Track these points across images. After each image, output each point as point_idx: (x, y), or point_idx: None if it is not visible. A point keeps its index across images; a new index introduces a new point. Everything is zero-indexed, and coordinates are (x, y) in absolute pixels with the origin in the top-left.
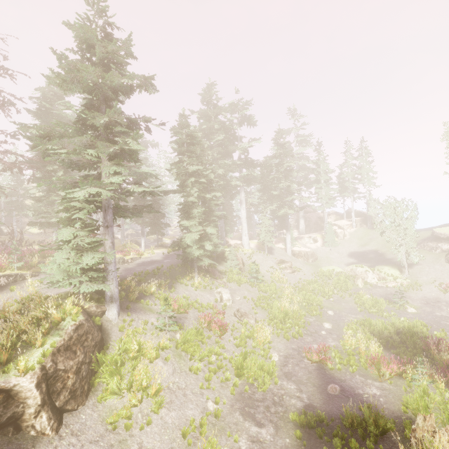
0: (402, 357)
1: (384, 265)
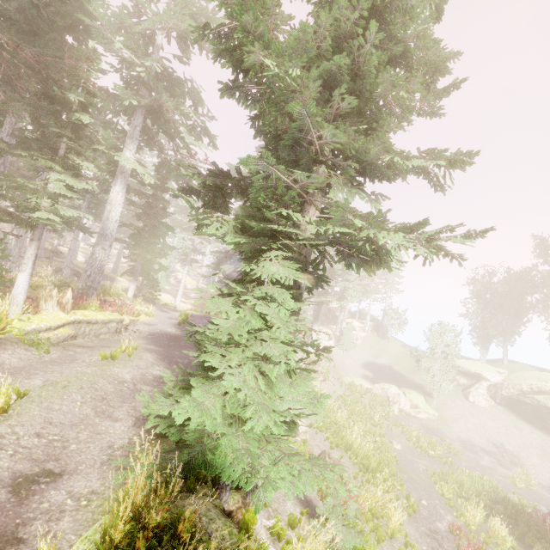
0: (532, 544)
1: (409, 388)
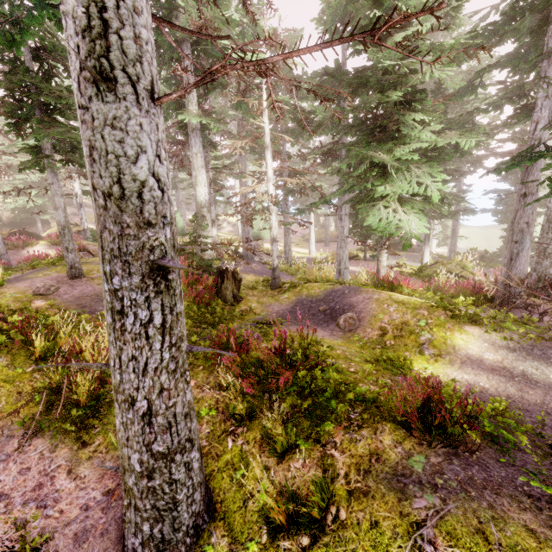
0: None
1: None
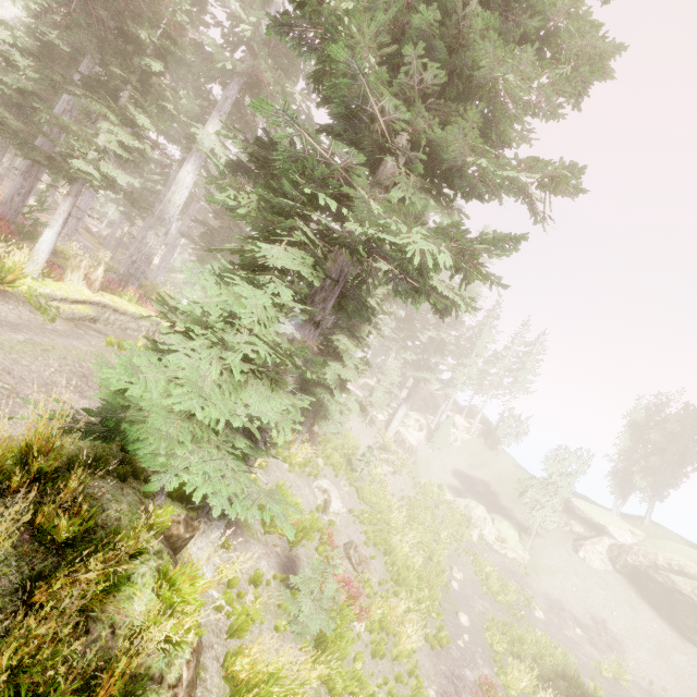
0: None
1: (503, 517)
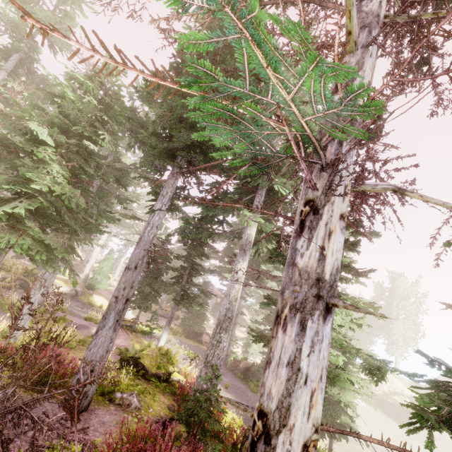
0: None
1: None
